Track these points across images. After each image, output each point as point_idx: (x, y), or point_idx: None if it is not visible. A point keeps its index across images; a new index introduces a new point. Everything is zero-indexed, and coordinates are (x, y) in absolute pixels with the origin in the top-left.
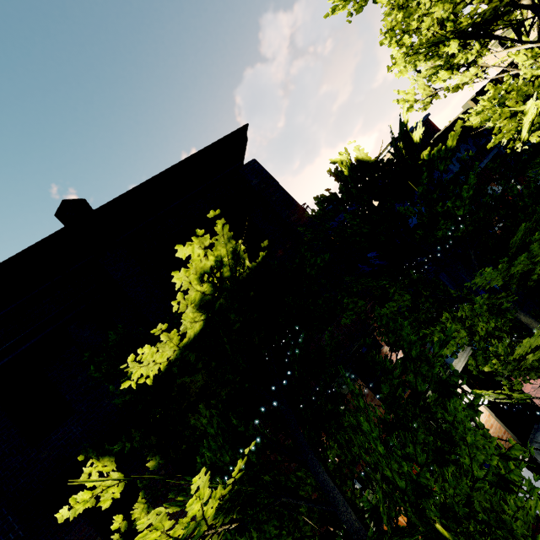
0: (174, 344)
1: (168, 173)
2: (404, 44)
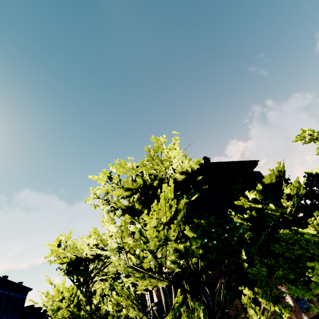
0: (270, 180)
1: (231, 162)
2: None
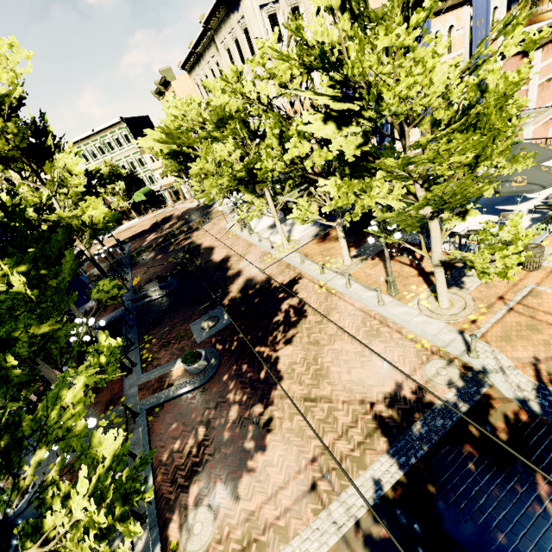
0: None
1: None
2: None
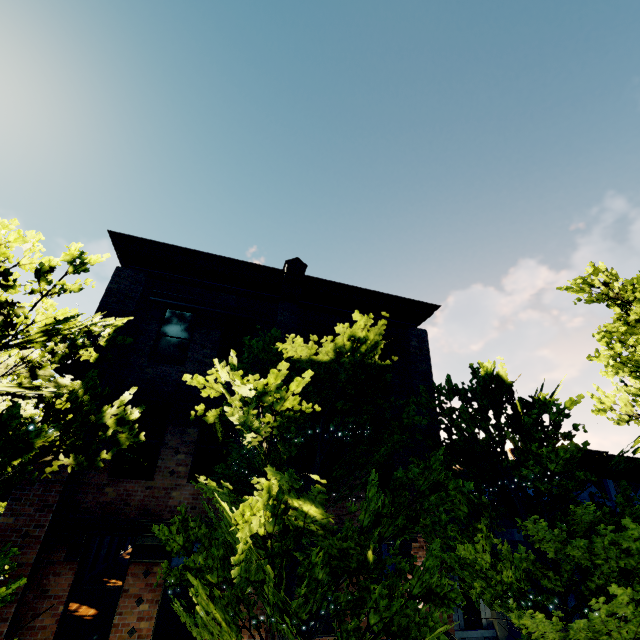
0: (310, 352)
1: (363, 291)
2: (614, 349)
